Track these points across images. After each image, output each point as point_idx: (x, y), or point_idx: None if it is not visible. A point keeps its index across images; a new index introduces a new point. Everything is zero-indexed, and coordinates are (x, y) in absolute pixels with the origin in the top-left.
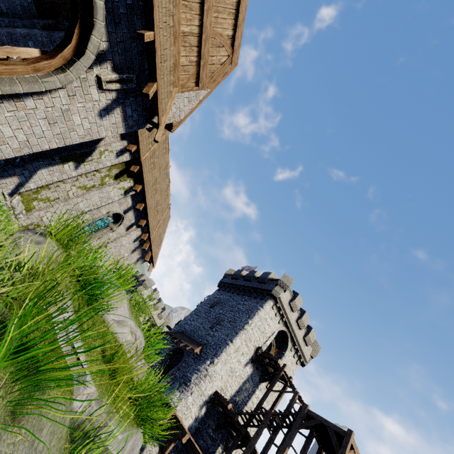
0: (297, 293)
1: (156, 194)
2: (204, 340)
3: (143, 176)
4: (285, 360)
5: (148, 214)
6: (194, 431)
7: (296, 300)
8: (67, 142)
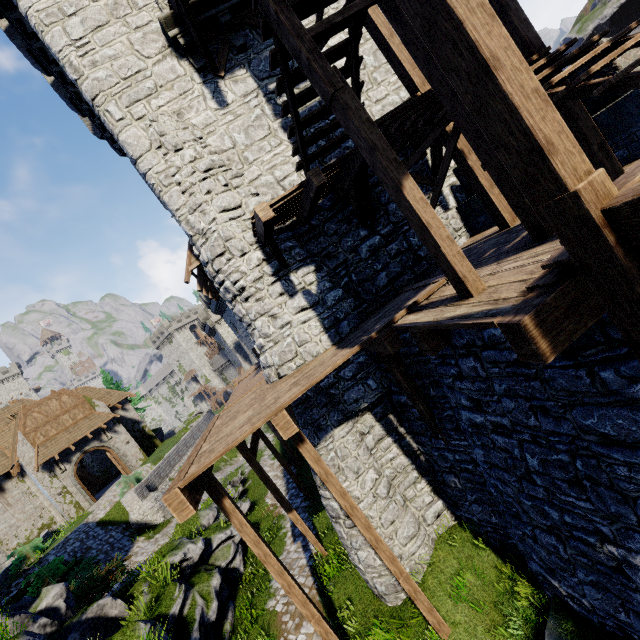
0: None
1: None
2: None
3: None
4: None
5: None
6: (350, 304)
7: None
8: None
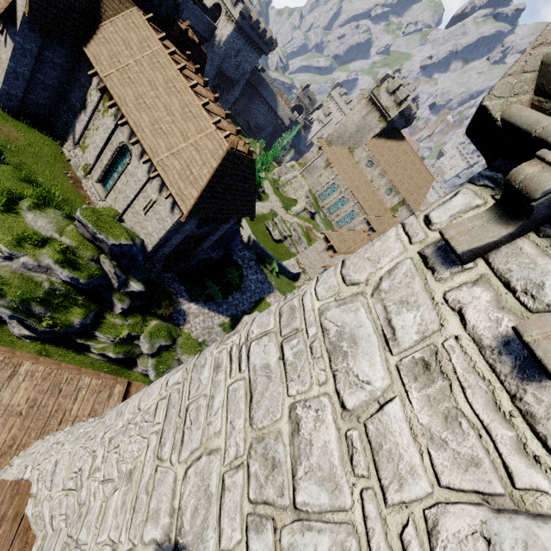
0: None
1: (153, 110)
2: None
3: (109, 90)
4: None
5: (134, 129)
6: None
7: None
8: (6, 71)
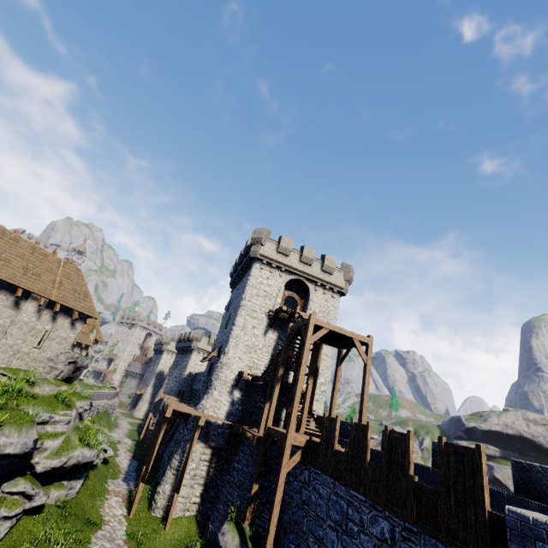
0: (281, 236)
1: (12, 263)
2: (222, 342)
3: None
4: (315, 302)
5: (15, 283)
6: (239, 414)
7: (282, 243)
8: None
